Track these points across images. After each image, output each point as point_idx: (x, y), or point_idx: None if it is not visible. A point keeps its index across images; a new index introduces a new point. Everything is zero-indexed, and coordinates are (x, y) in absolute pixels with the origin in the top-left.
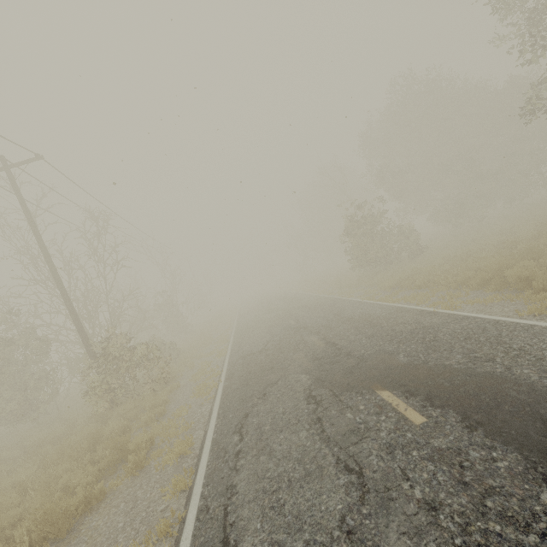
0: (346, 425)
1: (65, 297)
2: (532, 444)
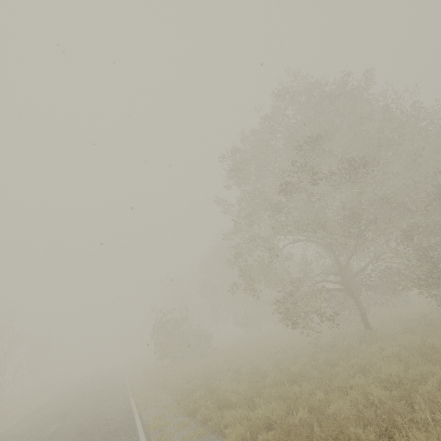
0: None
1: None
2: None
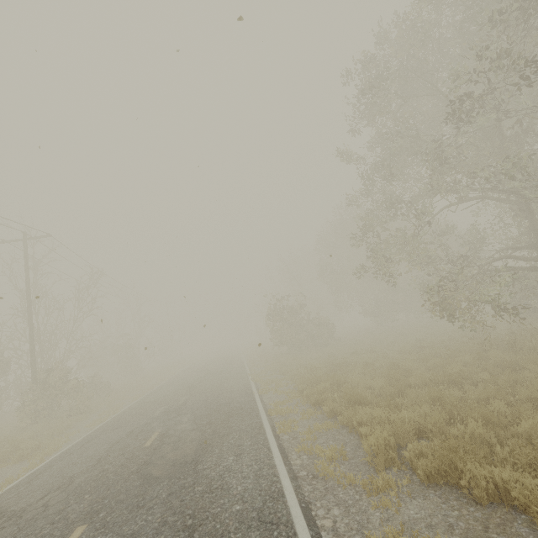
0: (123, 445)
1: (31, 333)
2: (160, 455)
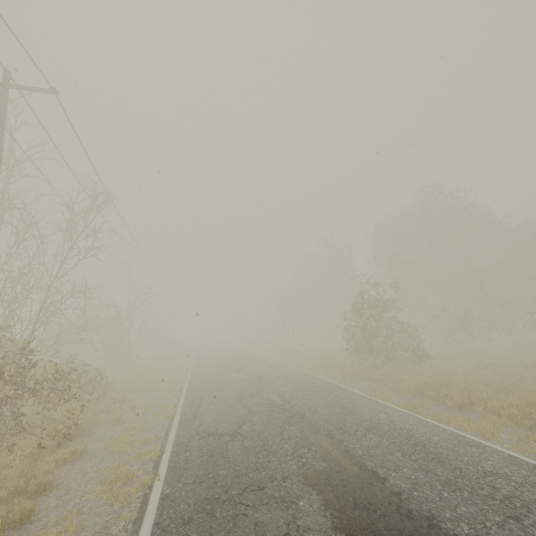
0: None
1: None
2: None
